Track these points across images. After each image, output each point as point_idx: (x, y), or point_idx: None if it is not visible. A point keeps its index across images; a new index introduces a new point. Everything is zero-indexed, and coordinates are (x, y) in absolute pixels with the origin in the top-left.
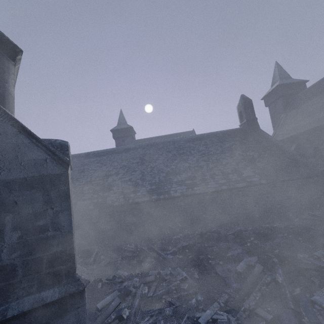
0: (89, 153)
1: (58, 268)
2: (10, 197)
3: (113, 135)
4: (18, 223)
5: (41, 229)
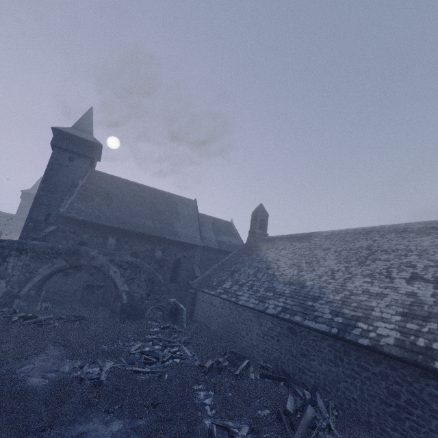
0: None
1: None
2: None
3: (22, 196)
4: None
5: None
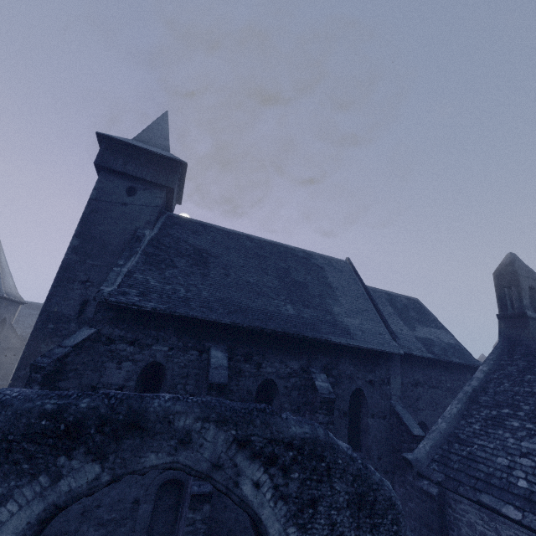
0: (33, 303)
1: (5, 377)
2: (2, 352)
3: None
4: (0, 360)
5: (6, 363)
